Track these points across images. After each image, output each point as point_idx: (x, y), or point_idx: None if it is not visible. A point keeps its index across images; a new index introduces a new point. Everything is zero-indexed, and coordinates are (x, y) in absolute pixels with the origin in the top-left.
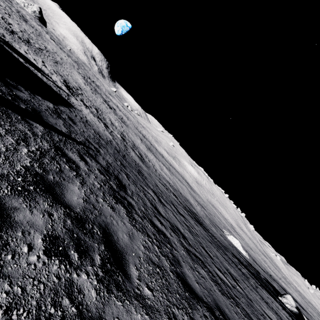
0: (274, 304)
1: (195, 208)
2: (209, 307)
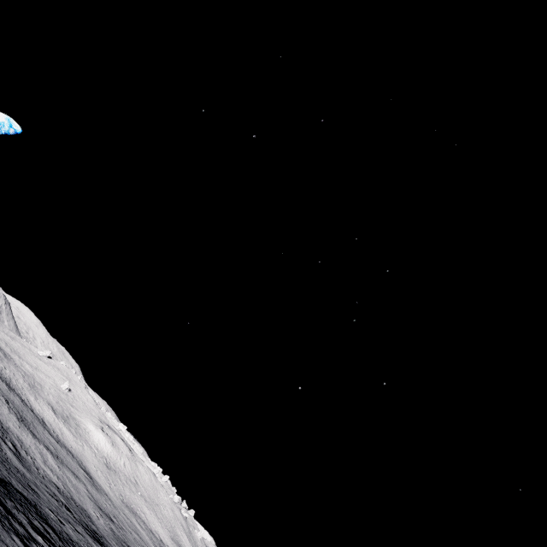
0: None
1: (96, 523)
2: None
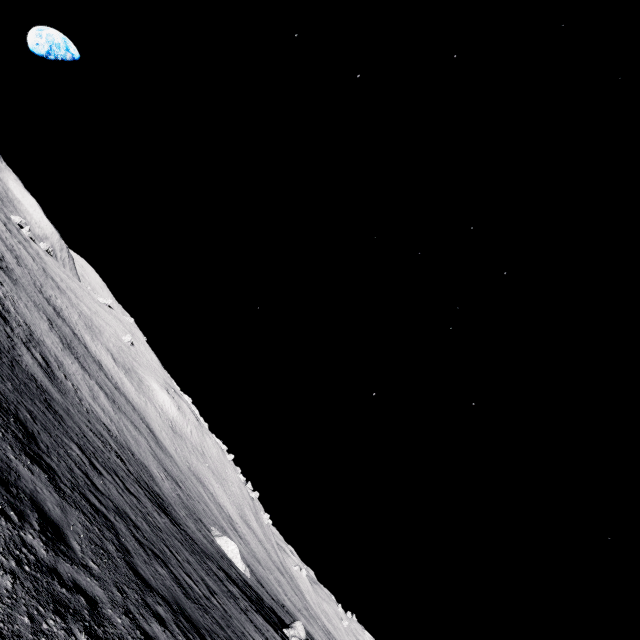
0: (269, 633)
1: (160, 485)
2: (166, 600)
